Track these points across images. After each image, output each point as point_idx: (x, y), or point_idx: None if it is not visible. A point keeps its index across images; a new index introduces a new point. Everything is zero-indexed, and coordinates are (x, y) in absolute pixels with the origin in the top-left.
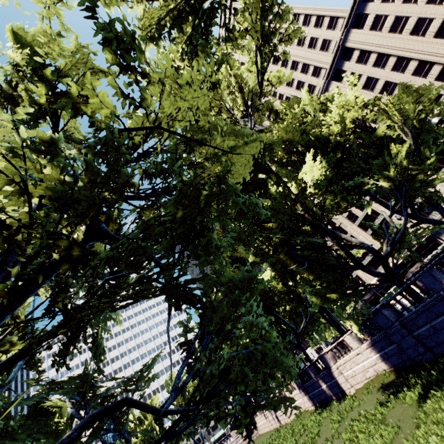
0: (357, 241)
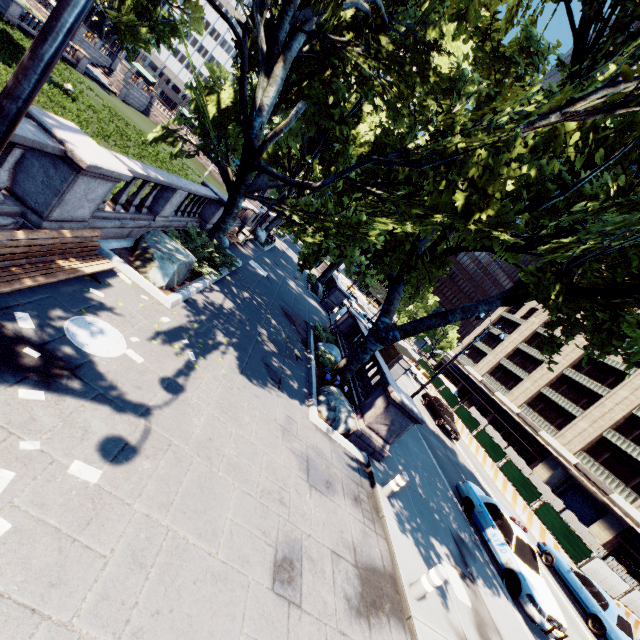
0: (264, 97)
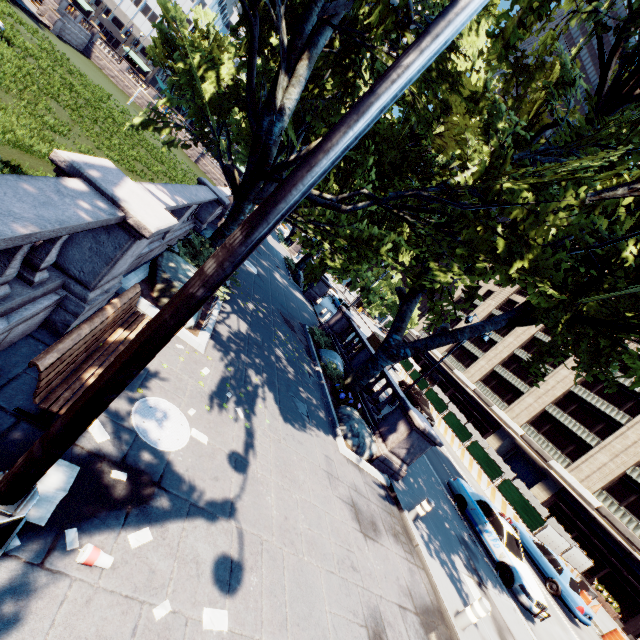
0: (285, 99)
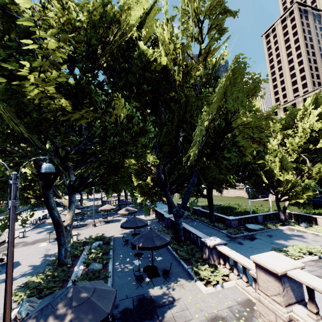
0: None
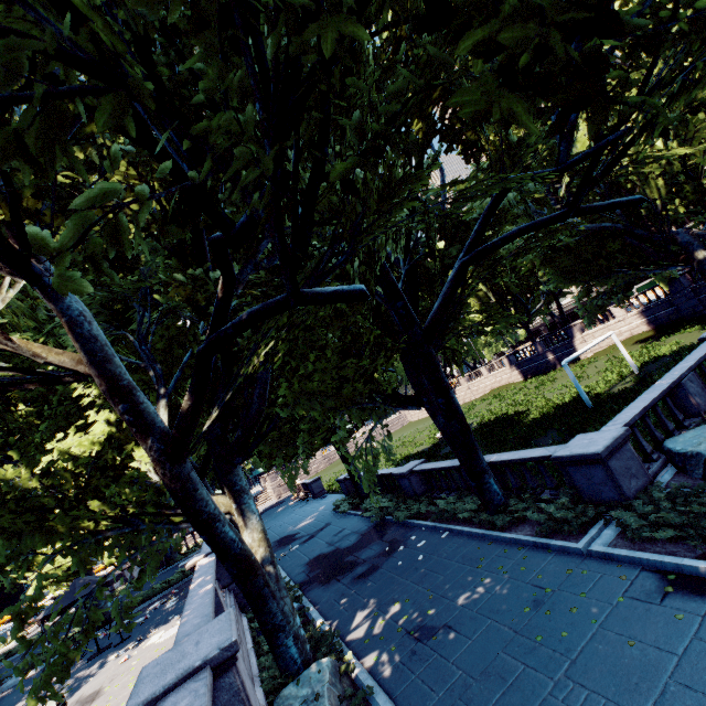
0: None
